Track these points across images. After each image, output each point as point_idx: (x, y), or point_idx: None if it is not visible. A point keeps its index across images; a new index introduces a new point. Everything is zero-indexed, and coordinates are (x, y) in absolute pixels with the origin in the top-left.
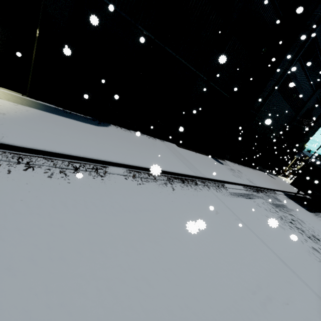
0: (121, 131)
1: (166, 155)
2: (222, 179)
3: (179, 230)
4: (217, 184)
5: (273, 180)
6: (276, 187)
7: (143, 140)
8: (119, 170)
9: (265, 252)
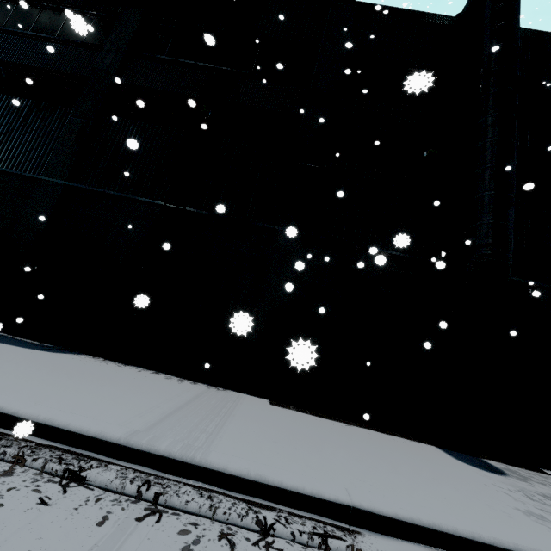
0: (81, 359)
1: (126, 394)
2: (336, 496)
3: None
4: (274, 516)
5: None
6: None
7: (122, 374)
8: None
9: None
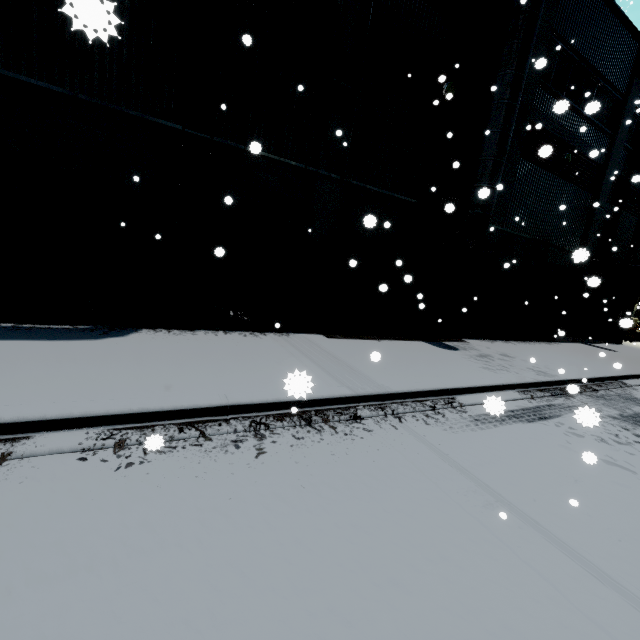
0: (161, 338)
1: (275, 363)
2: (444, 387)
3: (187, 638)
4: (430, 402)
5: (611, 355)
6: (623, 370)
7: (221, 344)
8: (66, 440)
9: (621, 636)
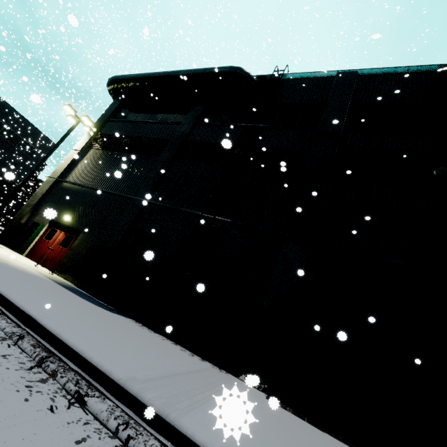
0: (126, 321)
1: (144, 351)
2: None
3: None
4: None
5: None
6: None
7: (149, 338)
8: None
9: None
